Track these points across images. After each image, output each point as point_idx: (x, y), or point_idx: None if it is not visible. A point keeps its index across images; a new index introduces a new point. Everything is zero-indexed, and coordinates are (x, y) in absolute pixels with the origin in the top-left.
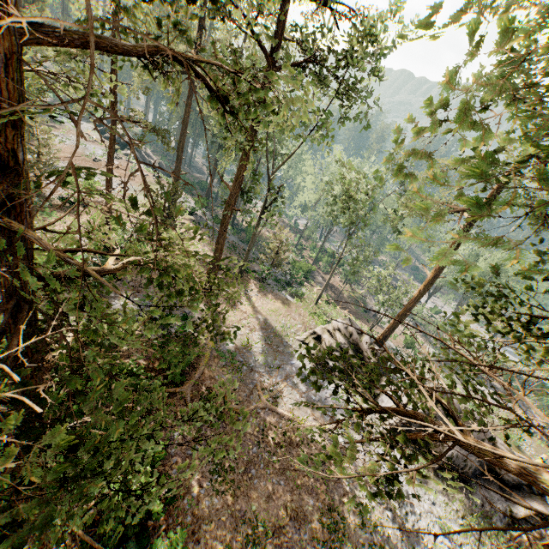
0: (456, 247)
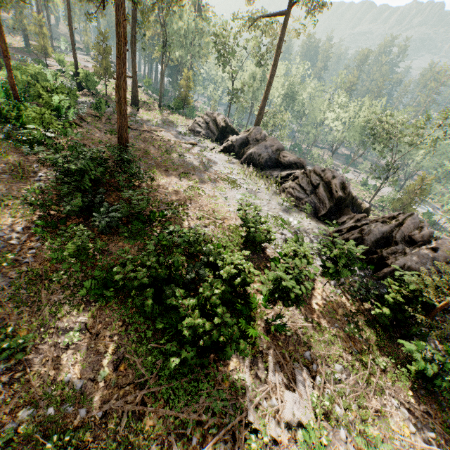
0: (279, 50)
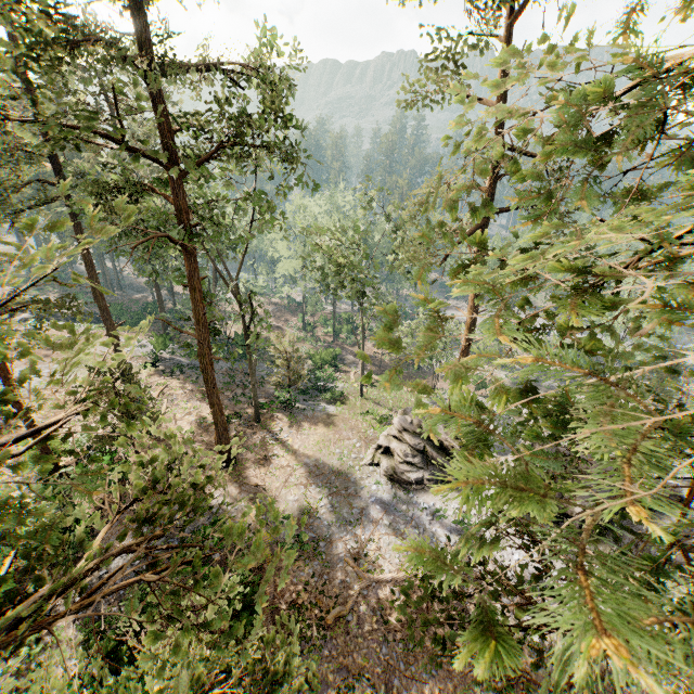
0: None
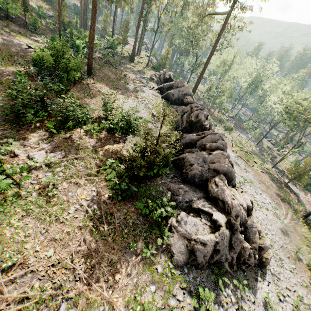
0: (218, 37)
